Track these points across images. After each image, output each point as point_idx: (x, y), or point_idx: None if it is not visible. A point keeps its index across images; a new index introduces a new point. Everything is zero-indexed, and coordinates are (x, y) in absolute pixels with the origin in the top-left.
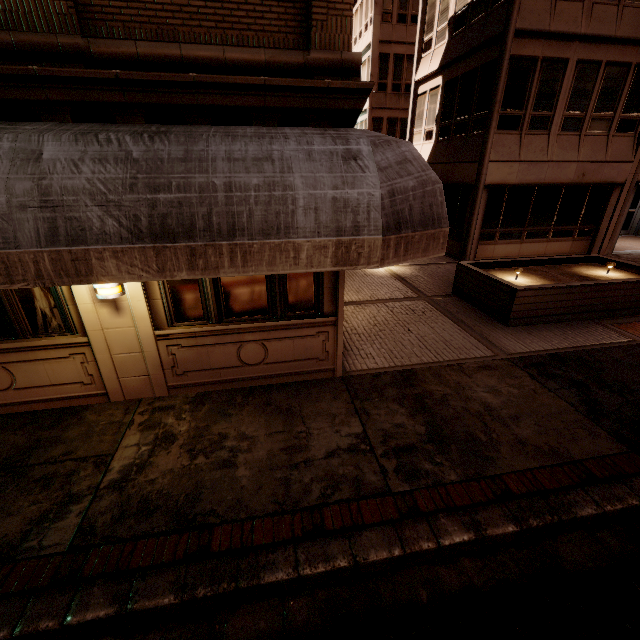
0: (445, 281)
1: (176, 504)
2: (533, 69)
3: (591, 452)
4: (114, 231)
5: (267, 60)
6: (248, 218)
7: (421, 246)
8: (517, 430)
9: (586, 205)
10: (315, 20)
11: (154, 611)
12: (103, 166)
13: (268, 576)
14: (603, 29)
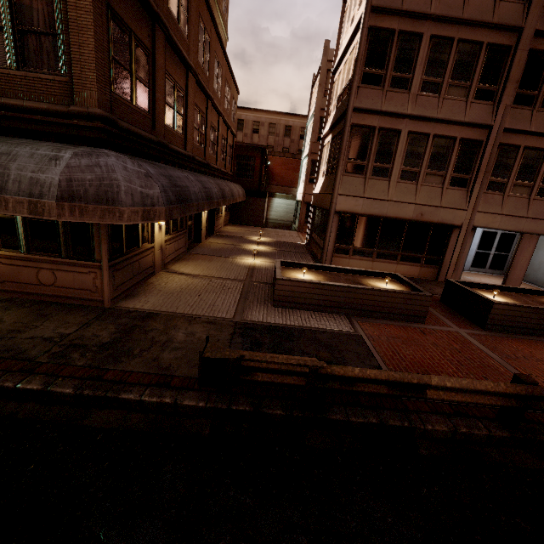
0: None
1: None
2: (372, 134)
3: (191, 374)
4: None
5: (47, 108)
6: None
7: (97, 214)
8: (165, 354)
9: (430, 239)
10: (76, 91)
11: None
12: None
13: None
14: (426, 112)
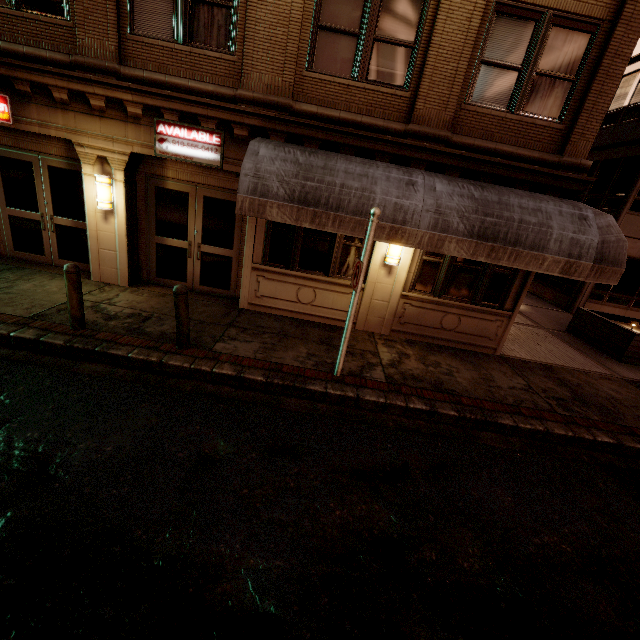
0: (557, 322)
1: (431, 382)
2: None
3: None
4: (461, 230)
5: (538, 157)
6: (525, 238)
7: (607, 275)
8: (637, 412)
9: None
10: (571, 141)
11: (444, 416)
12: (462, 199)
13: (501, 420)
14: None
